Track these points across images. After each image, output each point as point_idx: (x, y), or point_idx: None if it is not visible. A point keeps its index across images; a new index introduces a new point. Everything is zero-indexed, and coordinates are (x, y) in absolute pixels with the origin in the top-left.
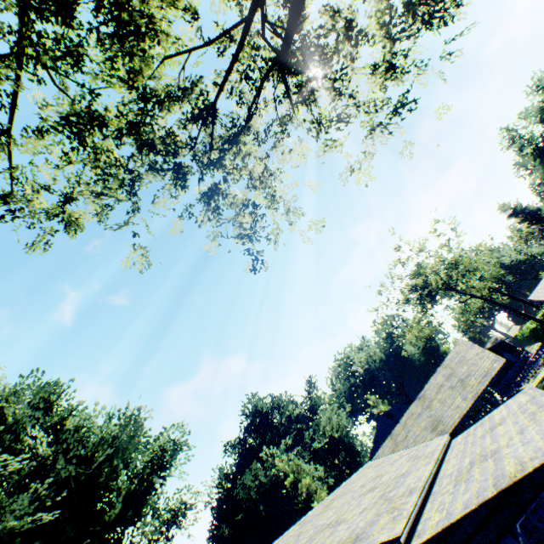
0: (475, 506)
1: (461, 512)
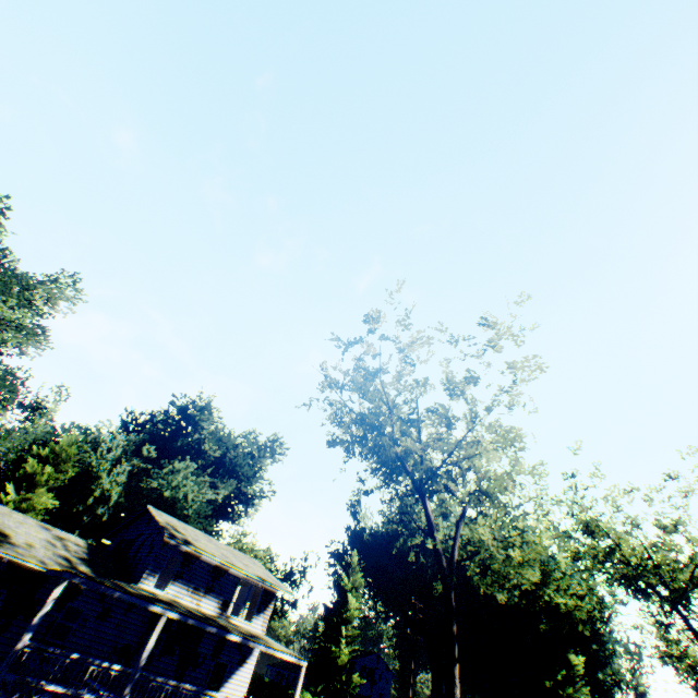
0: None
1: None
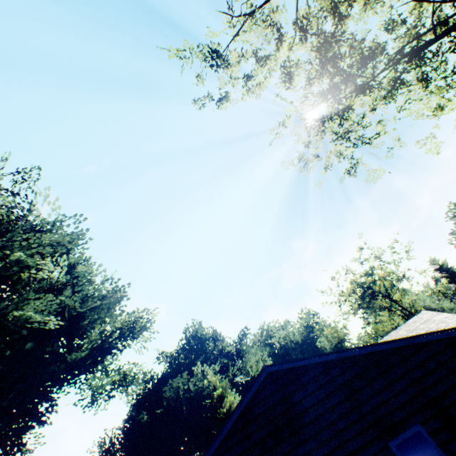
0: None
1: None
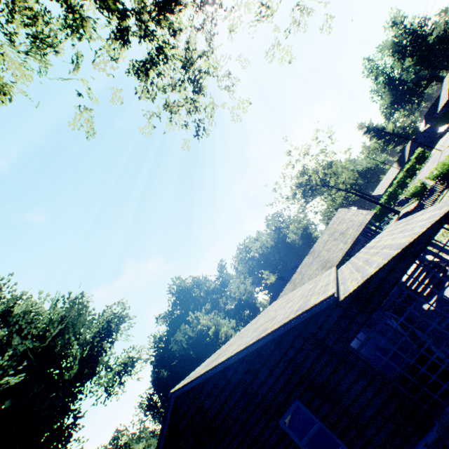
0: (387, 261)
1: (377, 268)
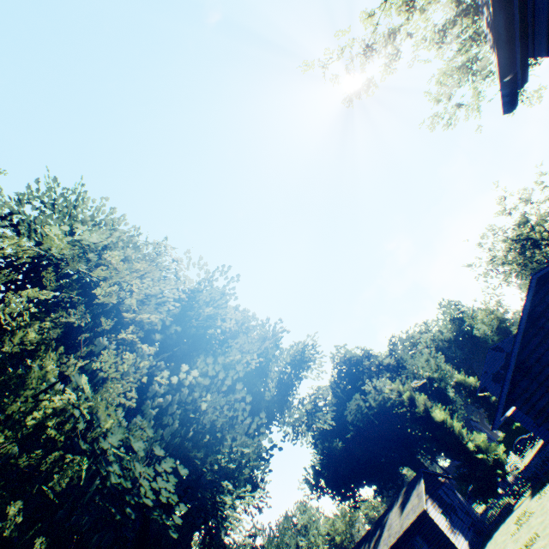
0: None
1: None
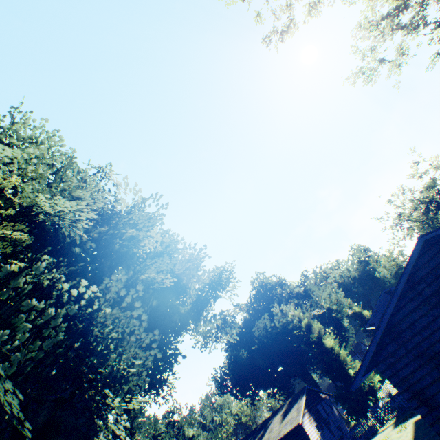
0: None
1: None
